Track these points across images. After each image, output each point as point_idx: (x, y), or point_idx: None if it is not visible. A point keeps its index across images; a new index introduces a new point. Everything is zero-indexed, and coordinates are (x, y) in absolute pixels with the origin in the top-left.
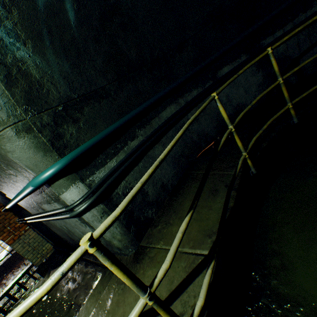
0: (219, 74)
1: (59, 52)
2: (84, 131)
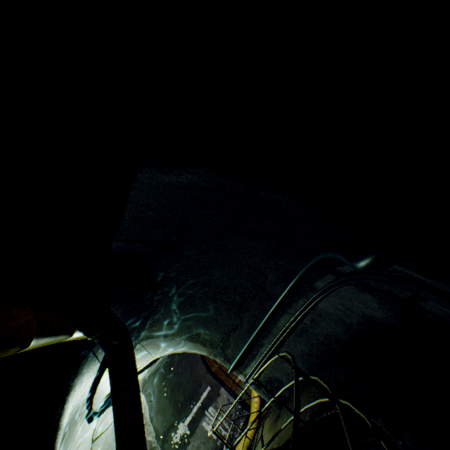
0: (315, 286)
1: (210, 325)
2: (234, 349)
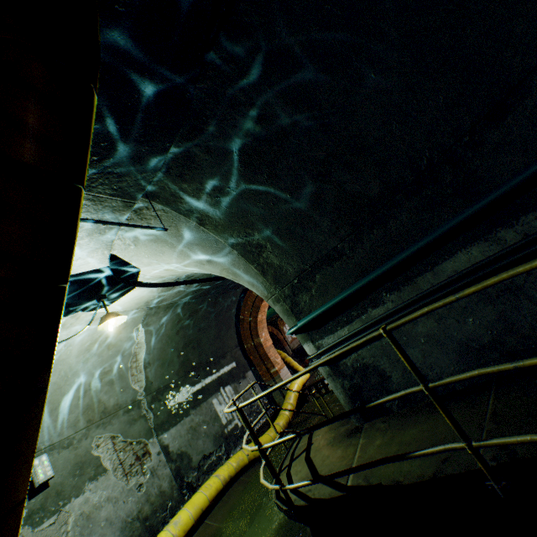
0: None
1: (288, 237)
2: (316, 298)
